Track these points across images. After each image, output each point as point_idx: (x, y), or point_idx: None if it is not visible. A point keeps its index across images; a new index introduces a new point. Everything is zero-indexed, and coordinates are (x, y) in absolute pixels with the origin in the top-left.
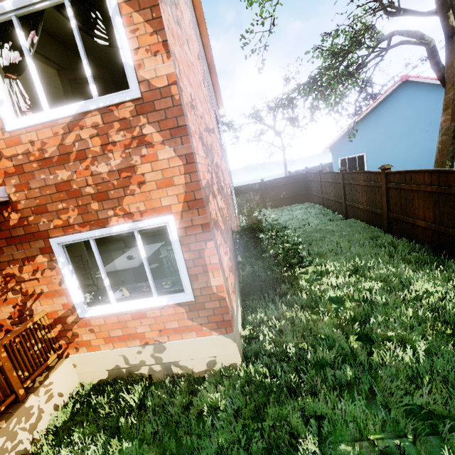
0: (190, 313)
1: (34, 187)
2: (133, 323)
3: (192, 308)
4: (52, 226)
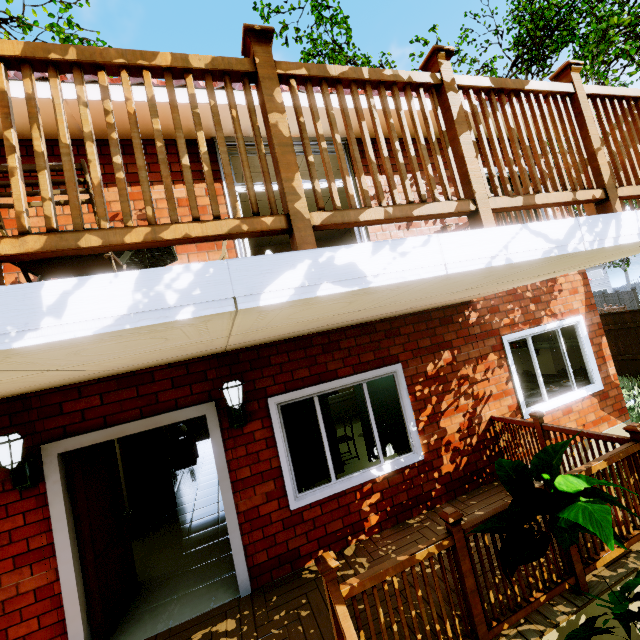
0: (601, 403)
1: None
2: (563, 420)
3: (601, 398)
4: (502, 324)
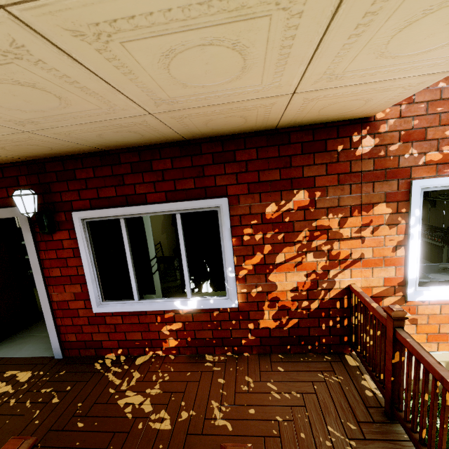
0: None
1: (419, 100)
2: None
3: None
4: (422, 161)
